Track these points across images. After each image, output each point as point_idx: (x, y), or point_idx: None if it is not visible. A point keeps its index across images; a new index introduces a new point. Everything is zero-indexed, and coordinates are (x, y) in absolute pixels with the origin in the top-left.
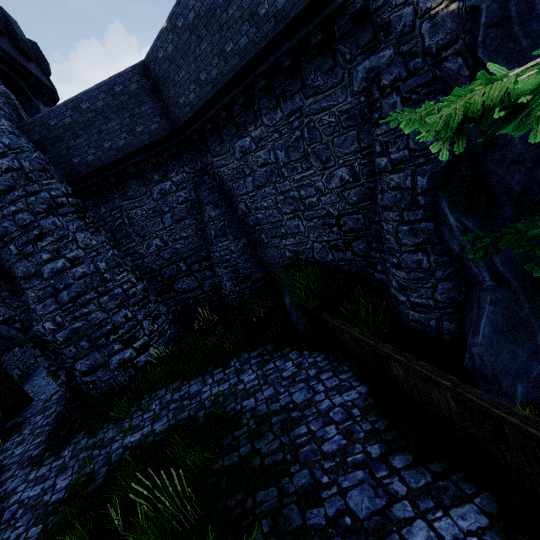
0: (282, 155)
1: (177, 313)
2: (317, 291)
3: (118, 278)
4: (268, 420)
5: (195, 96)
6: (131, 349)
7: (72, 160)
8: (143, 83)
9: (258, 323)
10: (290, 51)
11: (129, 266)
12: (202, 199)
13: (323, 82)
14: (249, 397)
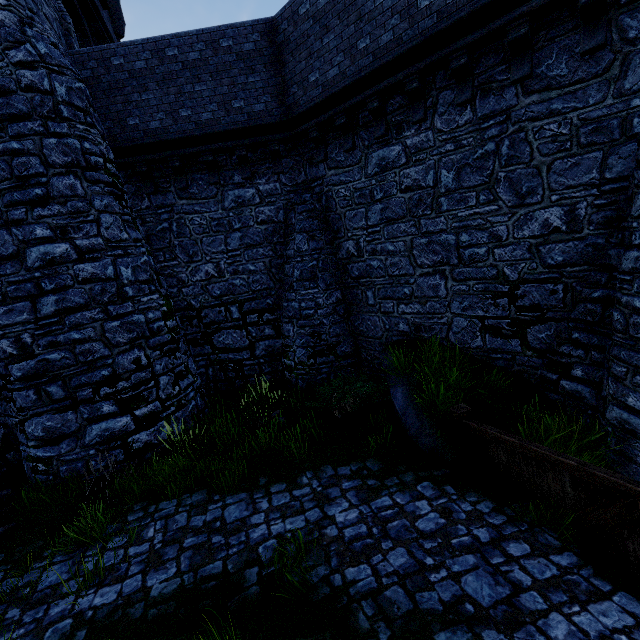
0: (448, 177)
1: (205, 379)
2: (458, 389)
3: (143, 300)
4: (427, 637)
5: (338, 73)
6: (129, 417)
7: (126, 120)
8: (263, 46)
9: (343, 420)
10: (532, 14)
11: (164, 287)
12: (292, 224)
13: (568, 71)
14: (356, 561)
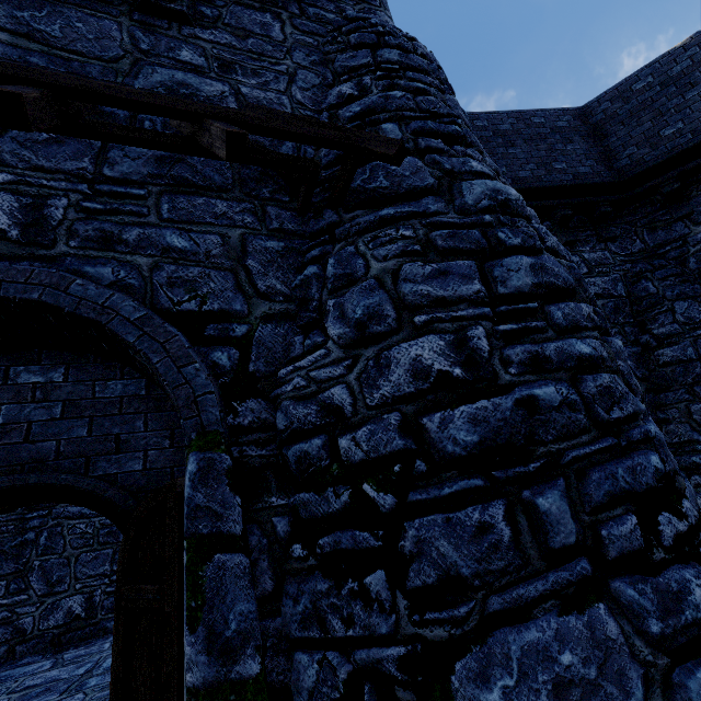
0: None
1: None
2: None
3: None
4: None
5: None
6: None
7: None
8: (576, 124)
9: None
10: None
11: None
12: (652, 293)
13: None
14: None
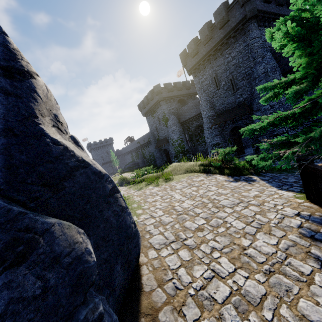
0: None
1: None
2: None
3: None
4: None
5: None
6: None
7: (288, 63)
8: None
9: None
10: None
11: None
12: None
13: None
14: None
